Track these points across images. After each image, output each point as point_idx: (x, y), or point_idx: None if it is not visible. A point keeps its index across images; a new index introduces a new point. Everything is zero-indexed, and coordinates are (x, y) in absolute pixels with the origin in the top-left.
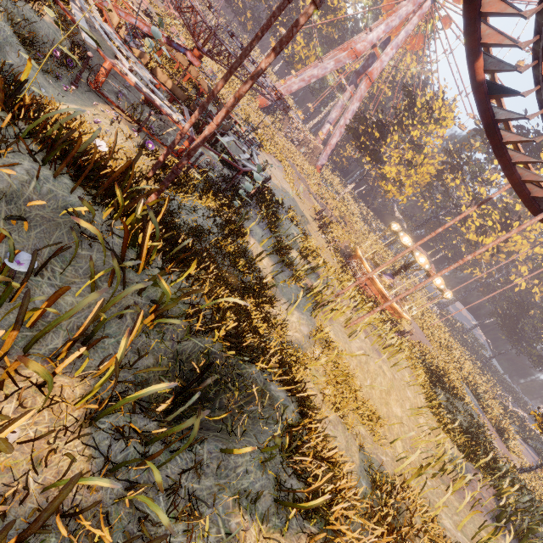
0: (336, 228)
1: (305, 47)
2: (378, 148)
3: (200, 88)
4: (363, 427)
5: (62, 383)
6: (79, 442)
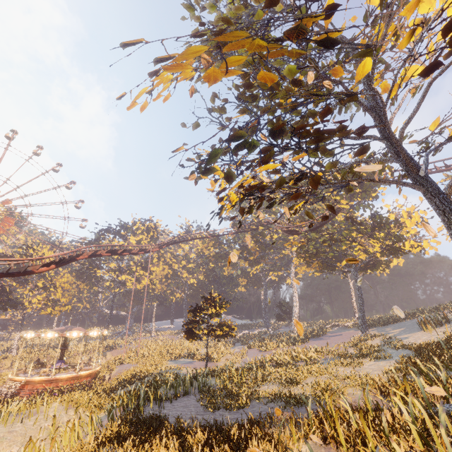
0: None
1: None
2: (5, 299)
3: None
4: None
5: None
6: None
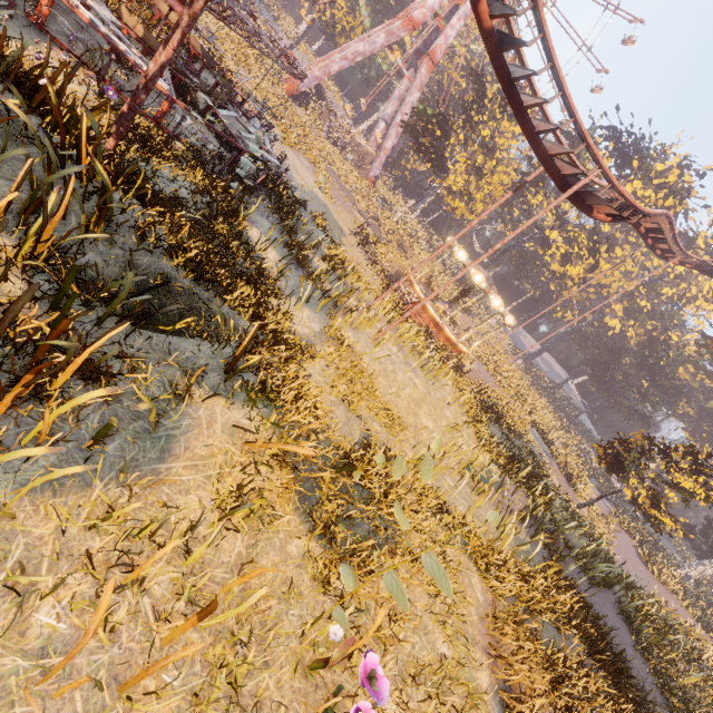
0: (386, 250)
1: (348, 14)
2: (440, 151)
3: (191, 49)
4: (379, 425)
5: (2, 241)
6: (21, 283)
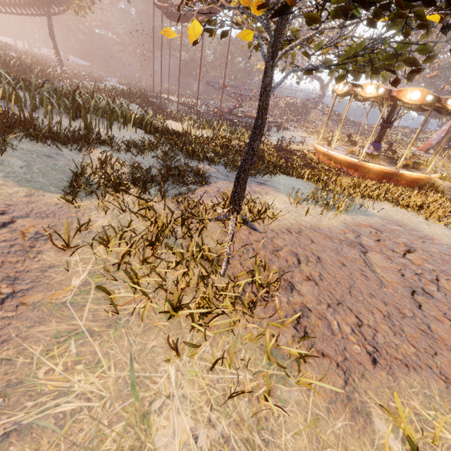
0: None
1: None
2: None
3: None
4: None
5: None
6: None
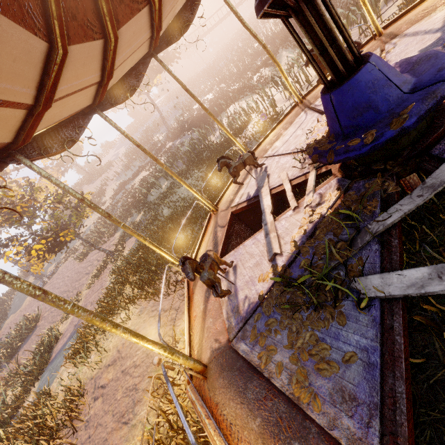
0: None
1: None
2: None
3: None
4: None
5: None
6: None
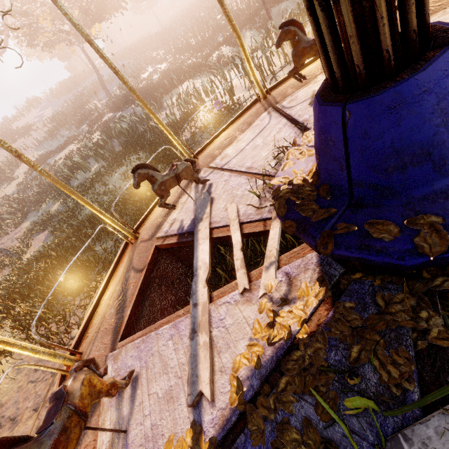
0: None
1: None
2: None
3: None
4: None
5: None
6: None
